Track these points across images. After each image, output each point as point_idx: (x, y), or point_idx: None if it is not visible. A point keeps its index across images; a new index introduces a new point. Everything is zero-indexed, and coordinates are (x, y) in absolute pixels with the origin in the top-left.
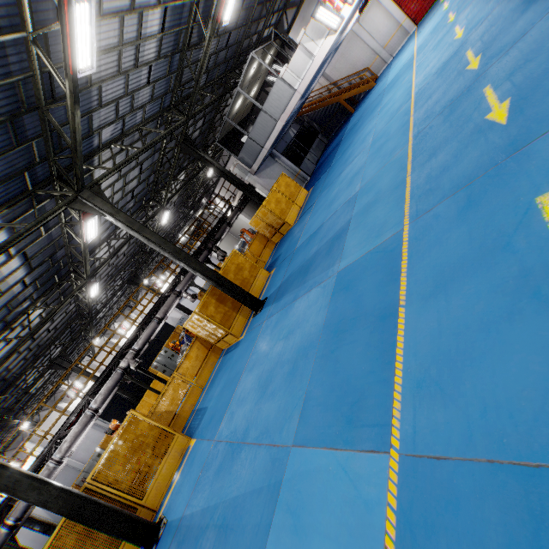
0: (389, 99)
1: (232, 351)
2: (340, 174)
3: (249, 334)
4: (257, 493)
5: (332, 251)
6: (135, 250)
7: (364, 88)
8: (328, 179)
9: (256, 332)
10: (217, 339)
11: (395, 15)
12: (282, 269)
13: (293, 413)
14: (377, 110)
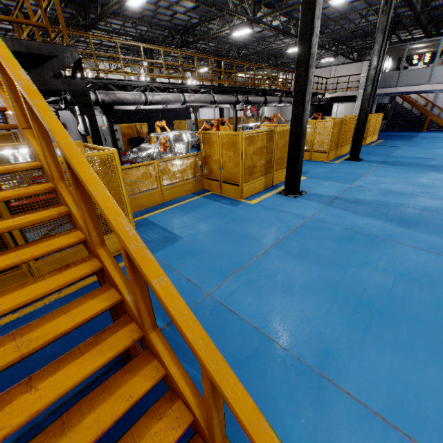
0: None
1: (321, 162)
2: (438, 149)
3: (349, 164)
4: None
5: None
6: (238, 43)
7: None
8: (414, 144)
9: (364, 166)
10: (308, 149)
11: None
12: (377, 156)
13: None
14: None
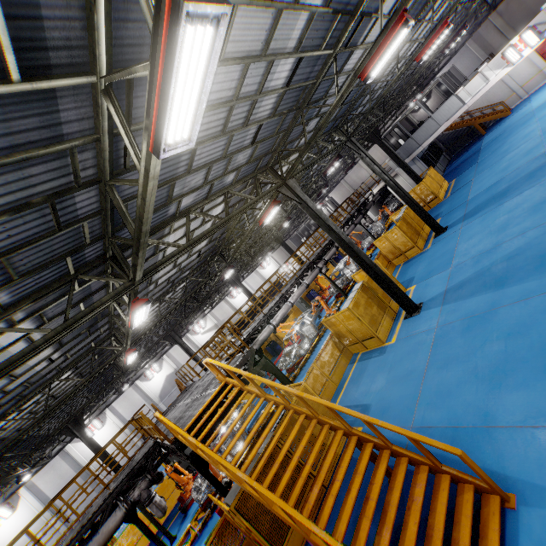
0: (545, 112)
1: (417, 257)
2: (503, 157)
3: (440, 241)
4: (540, 235)
5: (534, 175)
6: None
7: (499, 116)
8: (482, 167)
9: (451, 236)
10: (398, 254)
11: (536, 64)
12: (457, 212)
13: None
14: (532, 120)
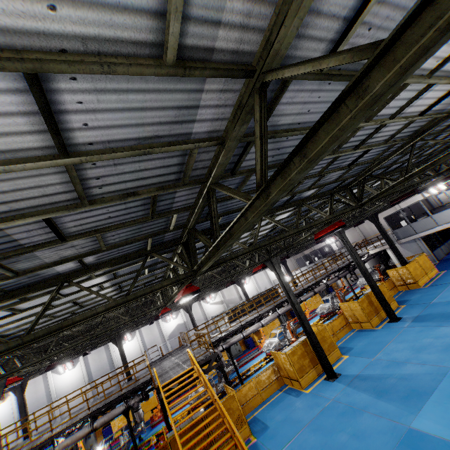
0: None
1: (367, 331)
2: None
3: (387, 329)
4: (428, 374)
5: None
6: None
7: None
8: None
9: (396, 329)
10: (355, 321)
11: None
12: (416, 308)
13: (449, 360)
14: None
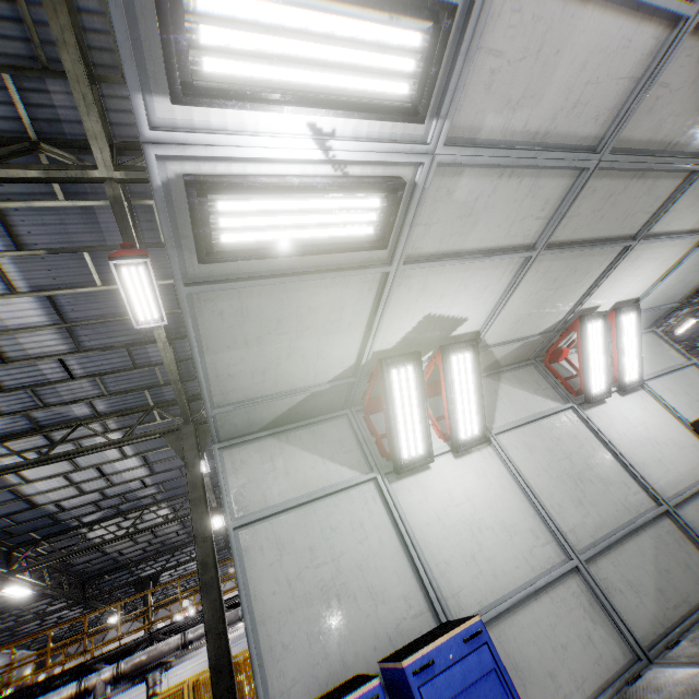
0: None
1: None
2: None
3: None
4: None
5: None
6: None
7: None
8: None
9: None
10: None
11: None
12: None
13: None
14: None
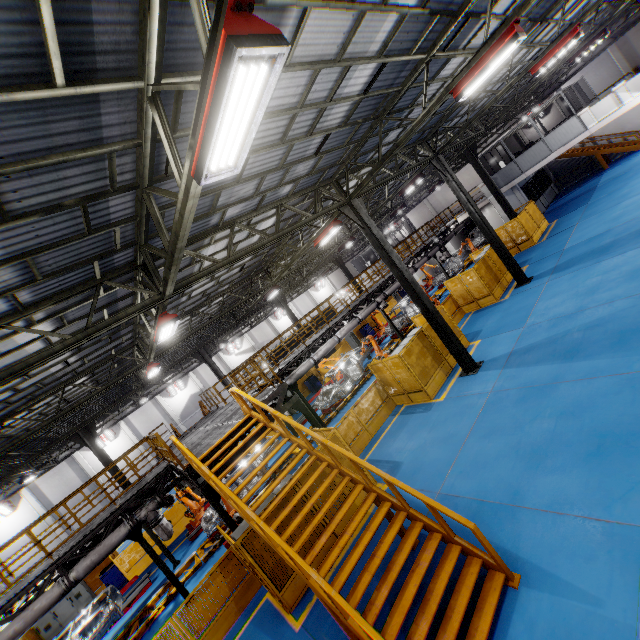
0: None
1: (491, 307)
2: (618, 204)
3: (520, 294)
4: (628, 307)
5: None
6: None
7: (628, 148)
8: (590, 210)
9: (534, 289)
10: (470, 300)
11: None
12: (548, 261)
13: None
14: None
